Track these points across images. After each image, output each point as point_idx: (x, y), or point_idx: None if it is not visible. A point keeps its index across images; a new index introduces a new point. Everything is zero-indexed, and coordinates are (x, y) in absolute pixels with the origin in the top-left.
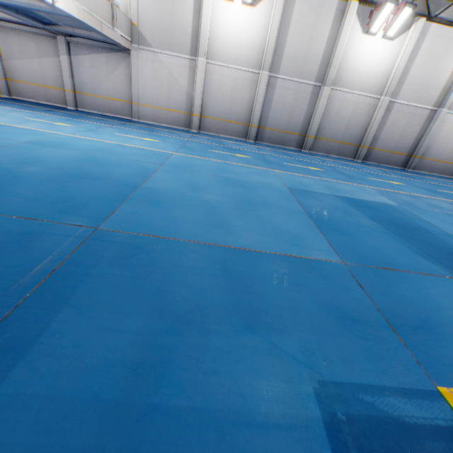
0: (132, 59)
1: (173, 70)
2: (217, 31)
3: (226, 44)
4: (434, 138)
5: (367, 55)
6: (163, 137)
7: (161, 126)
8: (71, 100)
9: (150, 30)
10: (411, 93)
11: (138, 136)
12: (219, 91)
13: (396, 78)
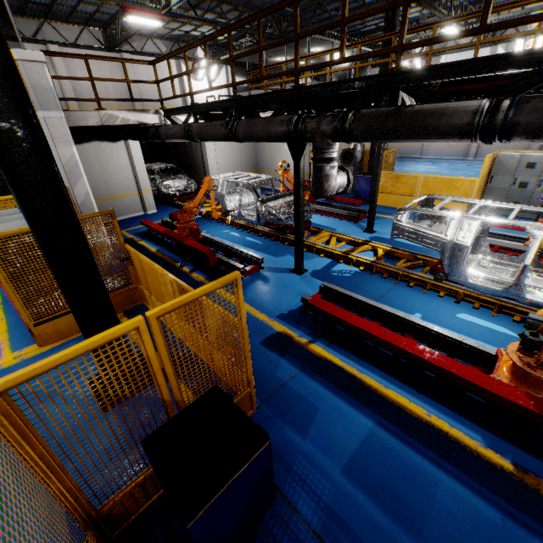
0: None
1: None
2: None
3: None
4: None
5: None
6: (440, 165)
7: (442, 158)
8: None
9: None
10: None
11: (423, 166)
12: None
13: None
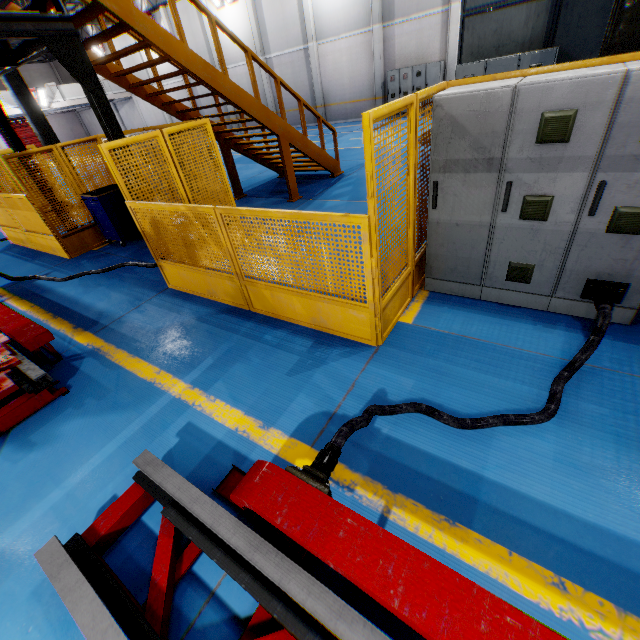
0: (135, 102)
1: None
2: None
3: (161, 69)
4: (327, 78)
5: (230, 27)
6: None
7: None
8: None
9: None
10: (279, 42)
11: None
12: None
13: (256, 36)
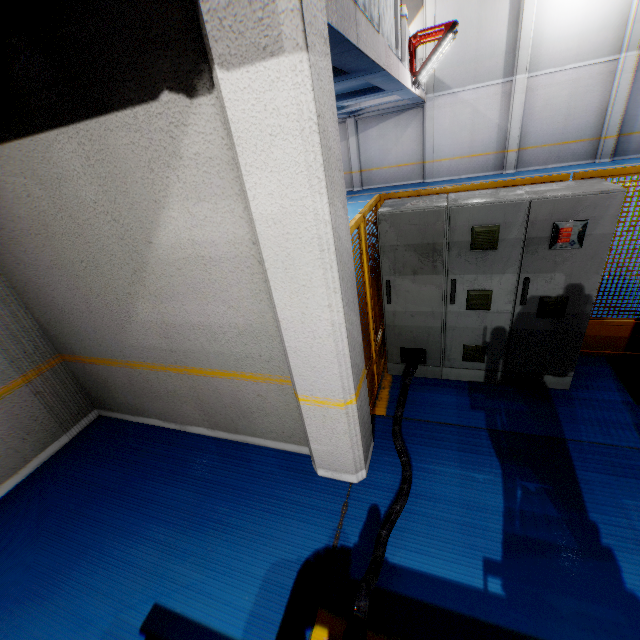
0: (426, 112)
1: (478, 105)
2: (544, 31)
3: (558, 42)
4: None
5: None
6: None
7: (463, 178)
8: (357, 181)
9: (449, 70)
10: None
11: None
12: (546, 108)
13: None
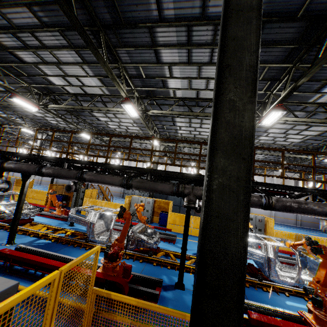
0: None
1: None
2: None
3: None
4: None
5: None
6: None
7: None
8: None
9: None
10: None
11: None
12: None
13: None
